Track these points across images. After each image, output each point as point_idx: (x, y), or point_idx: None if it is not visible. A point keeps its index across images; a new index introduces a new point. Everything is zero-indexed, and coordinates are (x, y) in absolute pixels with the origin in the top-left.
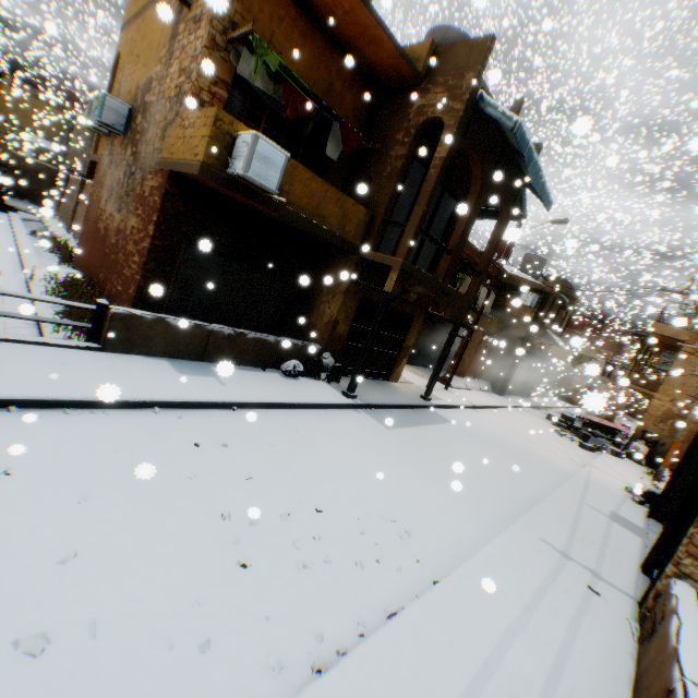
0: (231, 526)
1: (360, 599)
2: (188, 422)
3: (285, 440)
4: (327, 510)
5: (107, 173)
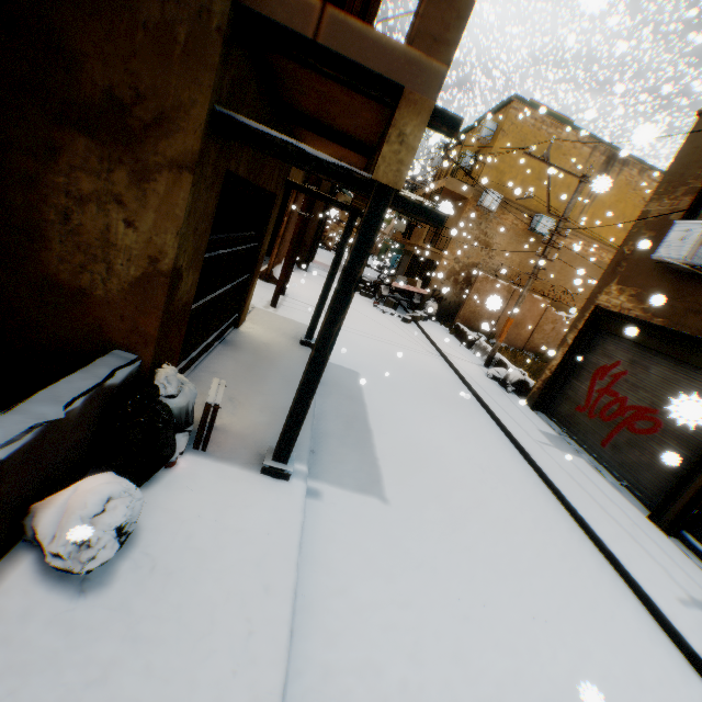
0: None
1: None
2: None
3: None
4: None
5: None
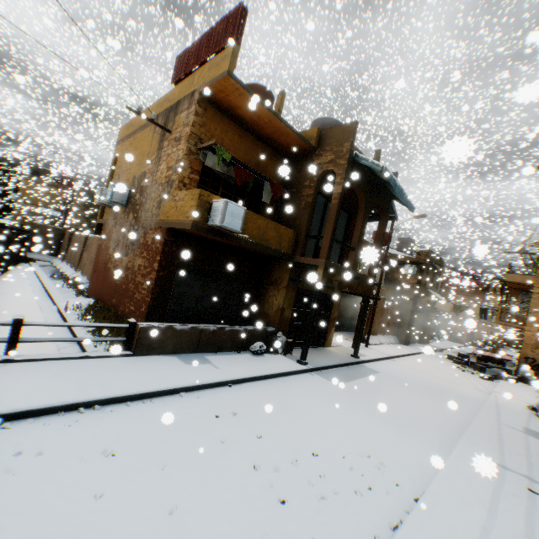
0: (263, 473)
1: (368, 518)
2: (204, 400)
3: (271, 404)
4: (321, 453)
5: (112, 231)
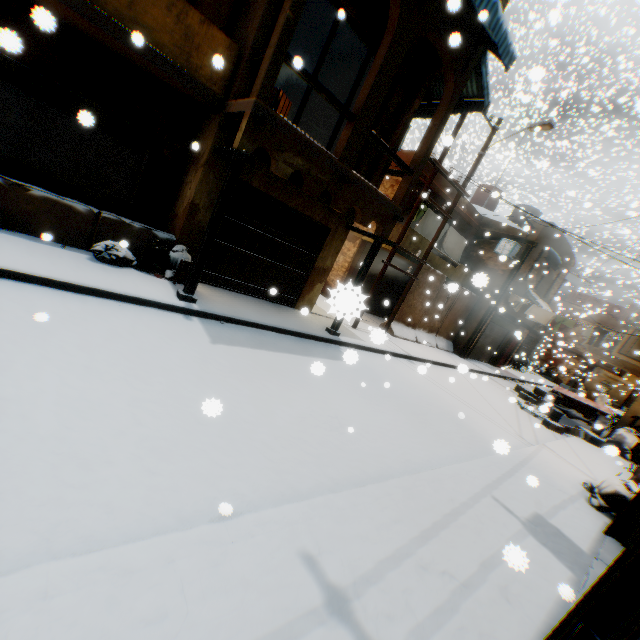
0: None
1: None
2: None
3: None
4: None
5: None
